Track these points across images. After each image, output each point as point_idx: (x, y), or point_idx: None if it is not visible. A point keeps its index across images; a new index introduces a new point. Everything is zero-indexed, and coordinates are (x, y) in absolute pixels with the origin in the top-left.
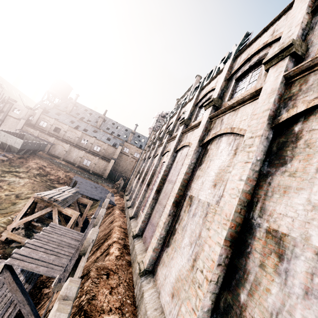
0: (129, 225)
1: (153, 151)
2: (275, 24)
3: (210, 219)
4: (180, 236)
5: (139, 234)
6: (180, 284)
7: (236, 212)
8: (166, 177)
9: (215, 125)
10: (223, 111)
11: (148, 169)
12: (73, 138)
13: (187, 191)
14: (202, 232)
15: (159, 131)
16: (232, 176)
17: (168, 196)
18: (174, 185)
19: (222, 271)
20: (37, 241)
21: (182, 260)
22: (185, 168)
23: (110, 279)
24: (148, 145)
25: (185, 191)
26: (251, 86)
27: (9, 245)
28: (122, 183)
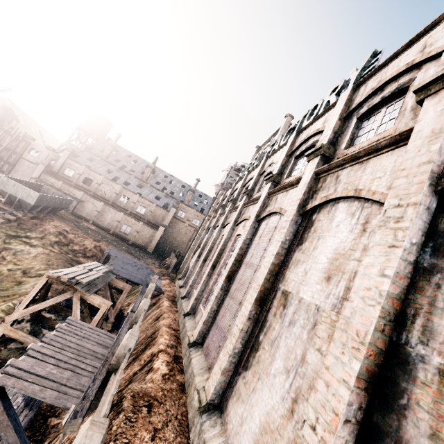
0: (183, 325)
1: (222, 218)
2: (426, 35)
3: (323, 335)
4: (268, 355)
5: (198, 342)
6: (268, 439)
7: (376, 330)
8: (242, 257)
9: (326, 185)
10: (339, 163)
11: (213, 243)
12: (109, 194)
13: (278, 282)
14: (309, 354)
15: (231, 190)
16: (365, 267)
17: (245, 287)
18: (256, 271)
19: (352, 433)
20: (45, 346)
21: (271, 397)
22: (276, 246)
23: (152, 415)
24: (214, 209)
25: (274, 282)
26: (386, 127)
27: (6, 346)
28: (174, 260)
